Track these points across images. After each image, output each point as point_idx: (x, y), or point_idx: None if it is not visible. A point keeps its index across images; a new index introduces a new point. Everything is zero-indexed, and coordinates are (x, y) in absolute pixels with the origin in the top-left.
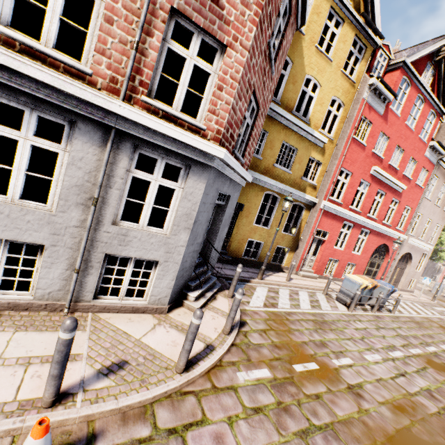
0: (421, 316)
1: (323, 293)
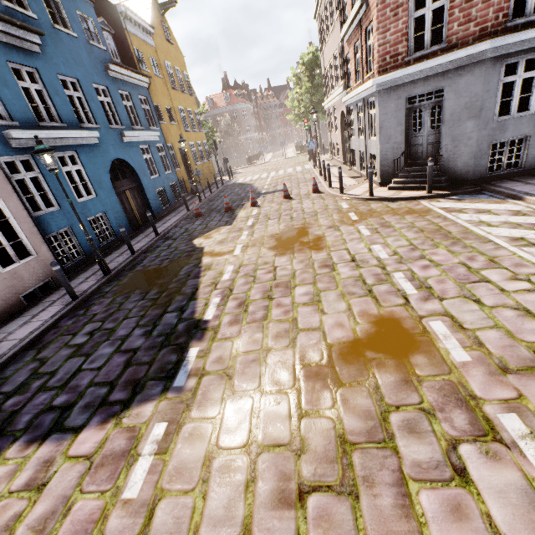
0: None
1: None
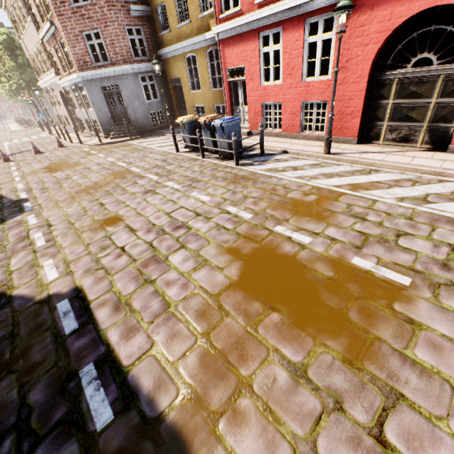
0: (322, 187)
1: None
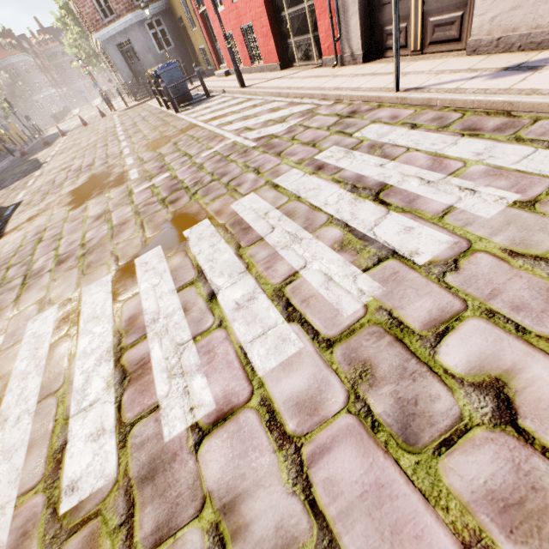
0: (194, 123)
1: None
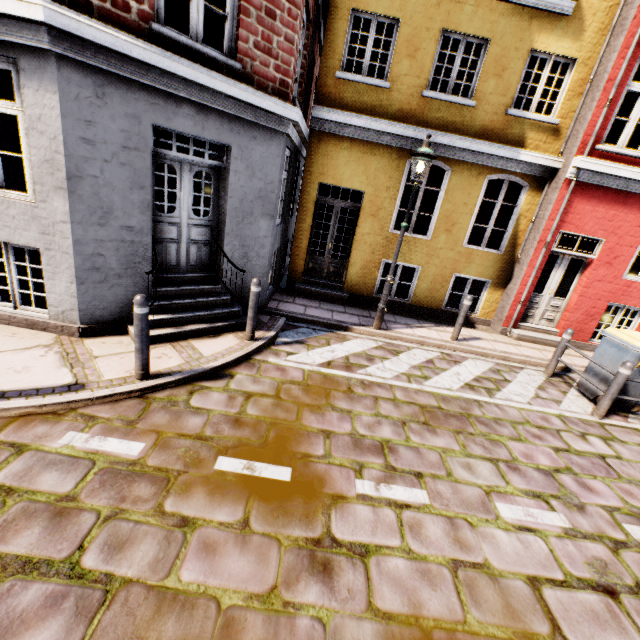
0: None
1: (544, 372)
